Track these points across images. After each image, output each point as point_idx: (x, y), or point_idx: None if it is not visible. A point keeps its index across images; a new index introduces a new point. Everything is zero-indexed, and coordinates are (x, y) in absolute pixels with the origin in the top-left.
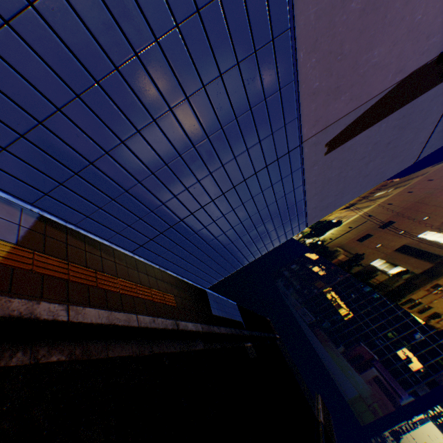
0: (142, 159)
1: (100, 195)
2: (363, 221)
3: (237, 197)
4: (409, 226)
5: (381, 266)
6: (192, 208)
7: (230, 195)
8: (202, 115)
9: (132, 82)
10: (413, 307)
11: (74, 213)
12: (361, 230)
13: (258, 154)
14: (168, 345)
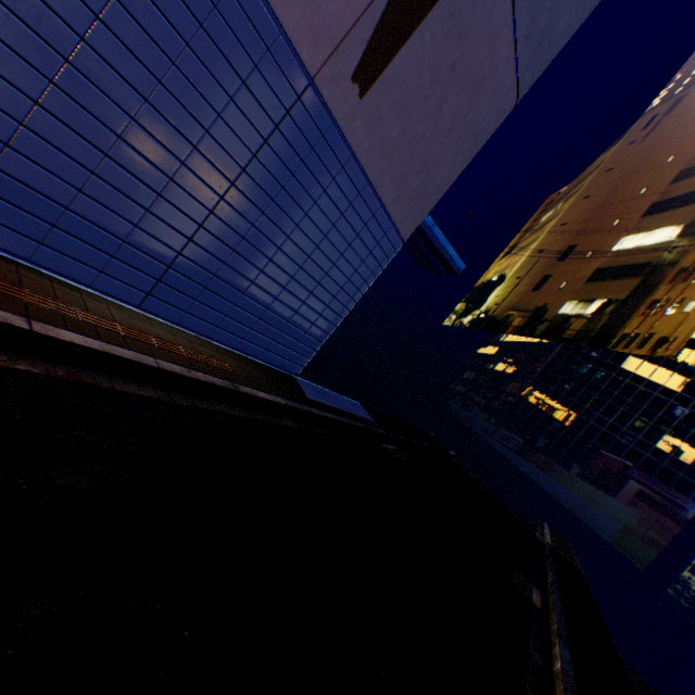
0: (80, 132)
1: (44, 203)
2: (533, 262)
3: (258, 190)
4: (597, 242)
5: (574, 310)
6: (197, 215)
7: (245, 187)
8: (134, 46)
9: (7, 1)
10: (630, 344)
11: (19, 239)
12: (534, 274)
13: (253, 106)
14: (225, 407)
